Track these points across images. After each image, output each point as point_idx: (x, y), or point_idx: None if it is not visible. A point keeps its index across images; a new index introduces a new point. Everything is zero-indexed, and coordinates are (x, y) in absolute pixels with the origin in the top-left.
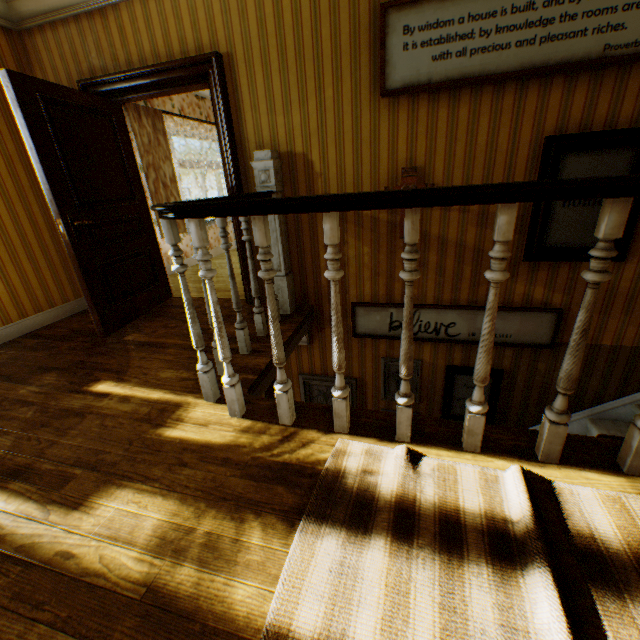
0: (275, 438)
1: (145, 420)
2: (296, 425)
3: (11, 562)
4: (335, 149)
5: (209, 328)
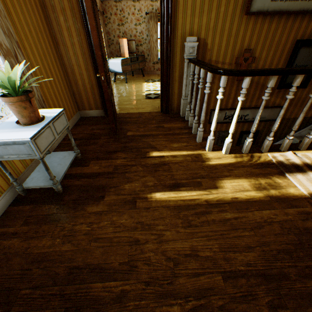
0: (248, 157)
1: (195, 161)
2: (249, 153)
3: (221, 204)
4: (219, 38)
5: (162, 126)
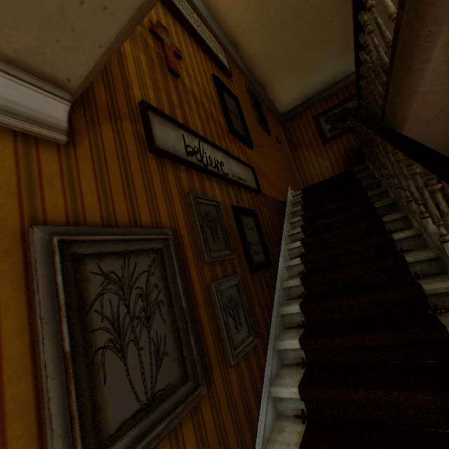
0: None
1: None
2: None
3: None
4: None
5: None
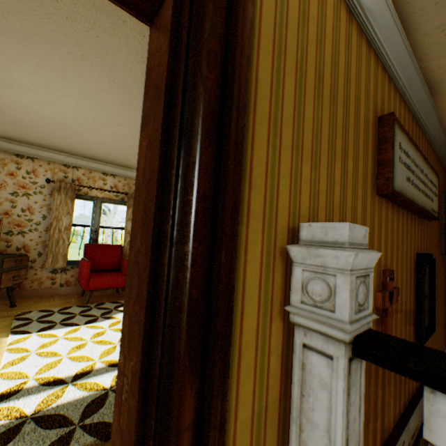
0: None
1: None
2: None
3: None
4: None
5: None
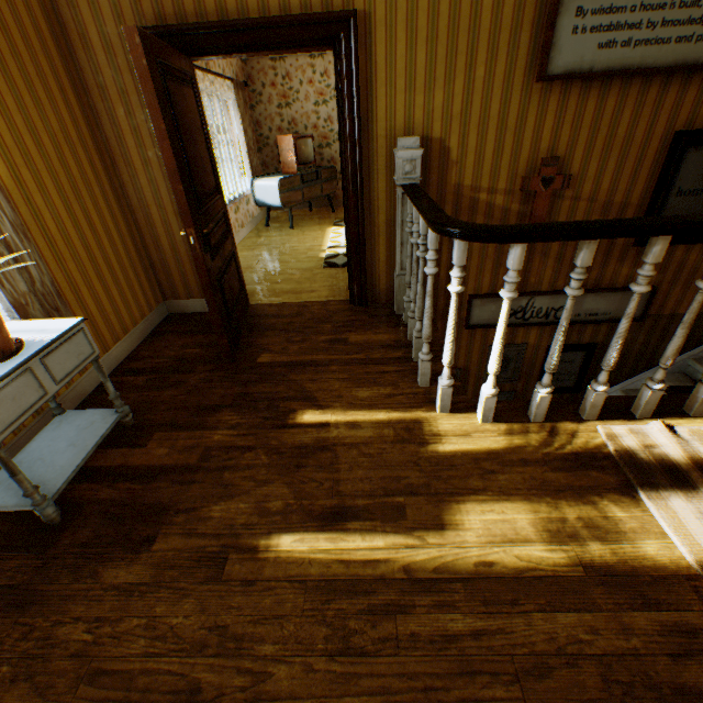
0: (542, 435)
1: (402, 441)
2: (547, 420)
3: (444, 582)
4: (476, 135)
5: (345, 338)
